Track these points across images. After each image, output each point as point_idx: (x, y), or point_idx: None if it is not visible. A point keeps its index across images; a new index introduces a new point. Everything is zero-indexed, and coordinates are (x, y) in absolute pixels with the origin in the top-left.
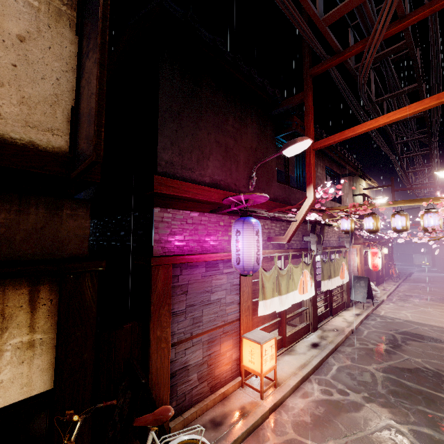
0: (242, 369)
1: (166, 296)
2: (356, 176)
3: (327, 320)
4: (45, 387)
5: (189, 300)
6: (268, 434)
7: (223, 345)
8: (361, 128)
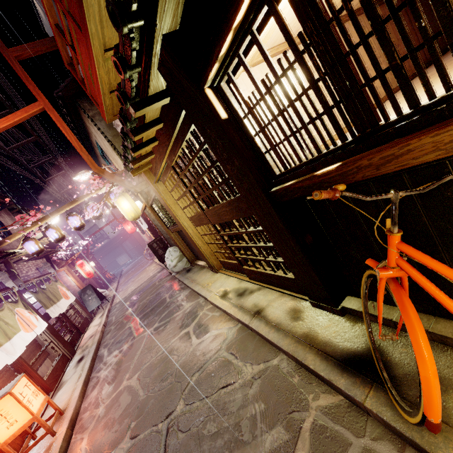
0: (6, 448)
1: None
2: (17, 213)
3: (81, 339)
4: None
5: None
6: (80, 439)
7: None
8: None
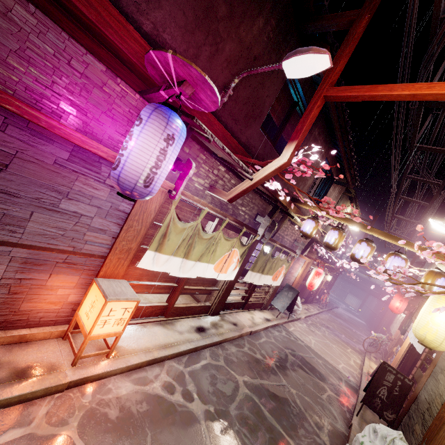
0: (74, 318)
1: None
2: (347, 197)
3: (234, 311)
4: None
5: (7, 182)
6: (36, 416)
7: (55, 277)
8: (403, 89)
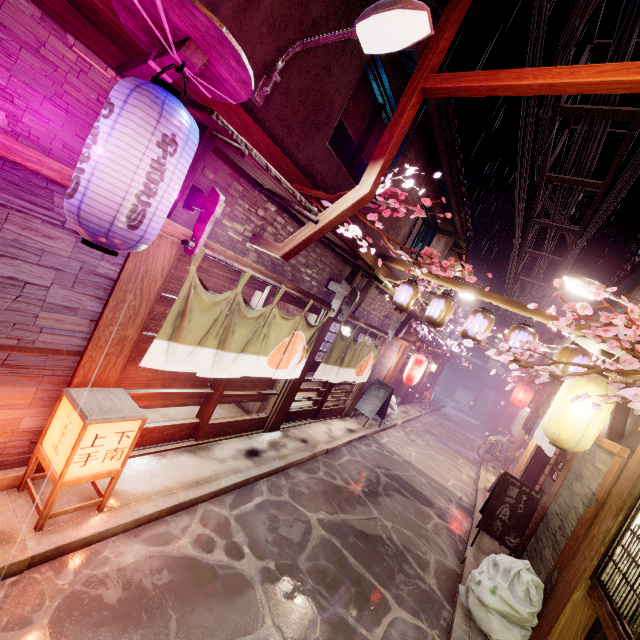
0: (34, 455)
1: None
2: (456, 254)
3: (303, 423)
4: None
5: None
6: None
7: None
8: (536, 77)
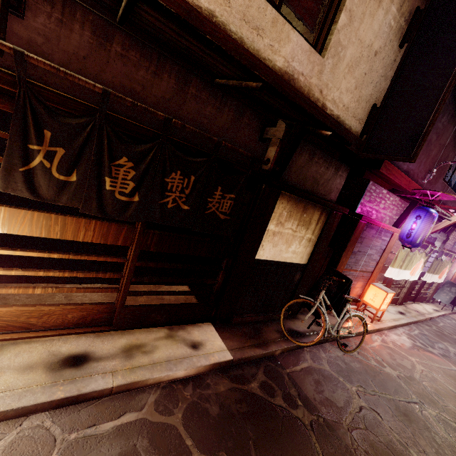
0: (361, 302)
1: (356, 240)
2: None
3: (410, 303)
4: (304, 262)
5: (360, 247)
6: (376, 339)
7: (358, 283)
8: None
